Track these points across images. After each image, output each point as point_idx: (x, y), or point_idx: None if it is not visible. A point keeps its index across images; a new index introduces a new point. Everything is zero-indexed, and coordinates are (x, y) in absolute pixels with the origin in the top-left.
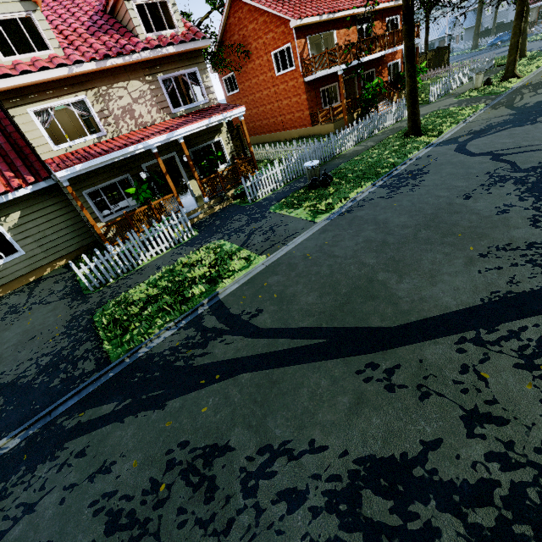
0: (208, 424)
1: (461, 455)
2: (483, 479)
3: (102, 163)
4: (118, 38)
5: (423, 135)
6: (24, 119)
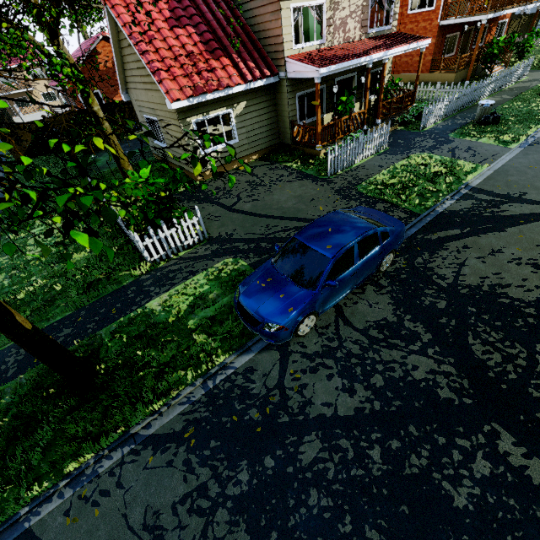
0: None
1: None
2: None
3: (343, 67)
4: None
5: None
6: (286, 14)
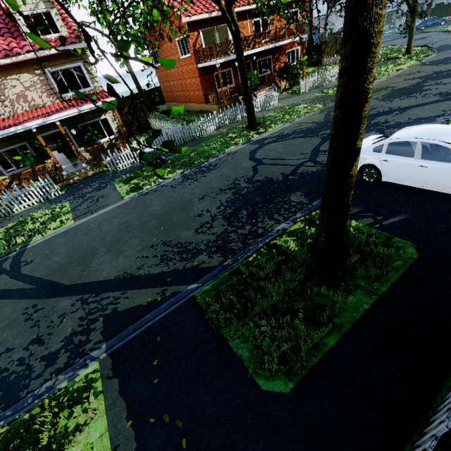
0: None
1: (12, 356)
2: (6, 368)
3: None
4: (10, 41)
5: (255, 130)
6: None
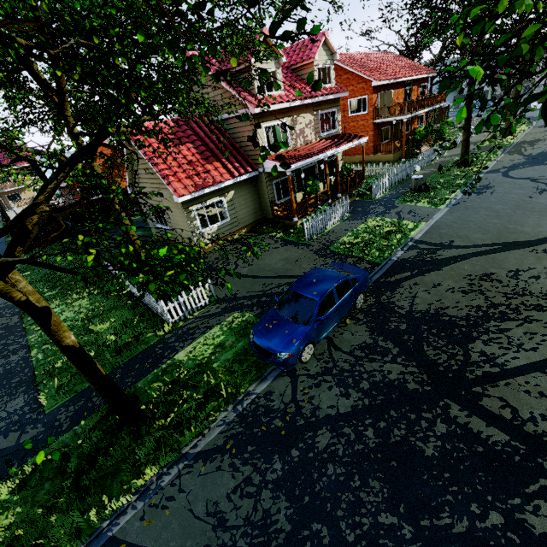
0: (474, 270)
1: None
2: None
3: (306, 163)
4: (305, 87)
5: (471, 166)
6: (260, 131)
